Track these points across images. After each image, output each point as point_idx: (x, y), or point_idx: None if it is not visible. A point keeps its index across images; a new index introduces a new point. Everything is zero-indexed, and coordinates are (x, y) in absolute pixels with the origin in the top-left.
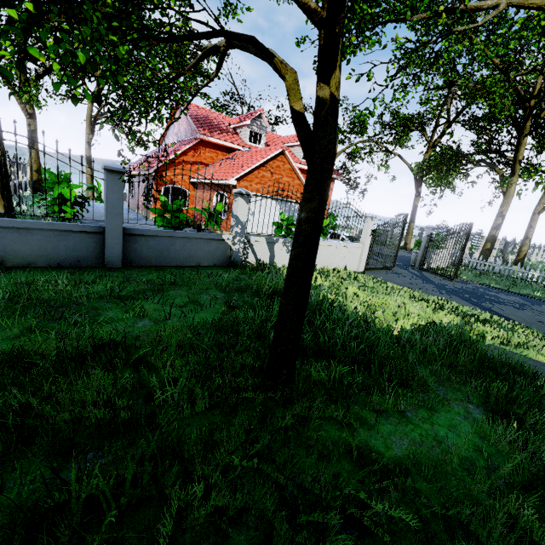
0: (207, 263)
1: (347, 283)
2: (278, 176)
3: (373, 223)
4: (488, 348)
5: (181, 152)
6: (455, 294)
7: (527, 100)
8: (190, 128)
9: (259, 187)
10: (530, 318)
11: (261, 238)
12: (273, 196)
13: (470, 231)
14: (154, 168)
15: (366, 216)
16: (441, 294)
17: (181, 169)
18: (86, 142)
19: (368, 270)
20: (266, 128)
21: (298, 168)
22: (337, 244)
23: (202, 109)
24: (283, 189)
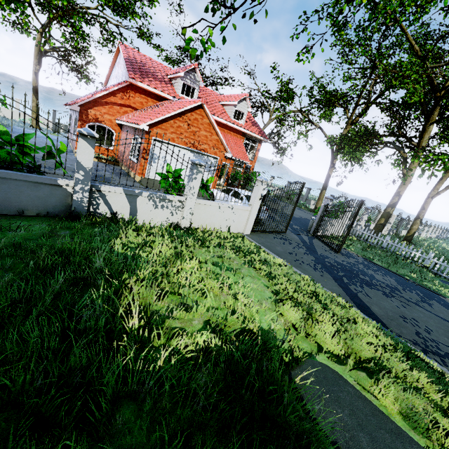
0: (36, 210)
1: (201, 252)
2: (195, 129)
3: (263, 187)
4: (297, 391)
5: (109, 92)
6: (329, 270)
7: (439, 90)
8: (125, 71)
9: (174, 137)
10: (393, 310)
11: (116, 188)
12: (189, 147)
13: (360, 208)
14: (78, 103)
15: (258, 180)
16: (314, 269)
17: (108, 110)
18: (33, 72)
19: (256, 232)
20: (199, 82)
21: (228, 126)
22: (220, 205)
23: (142, 55)
24: (200, 142)
